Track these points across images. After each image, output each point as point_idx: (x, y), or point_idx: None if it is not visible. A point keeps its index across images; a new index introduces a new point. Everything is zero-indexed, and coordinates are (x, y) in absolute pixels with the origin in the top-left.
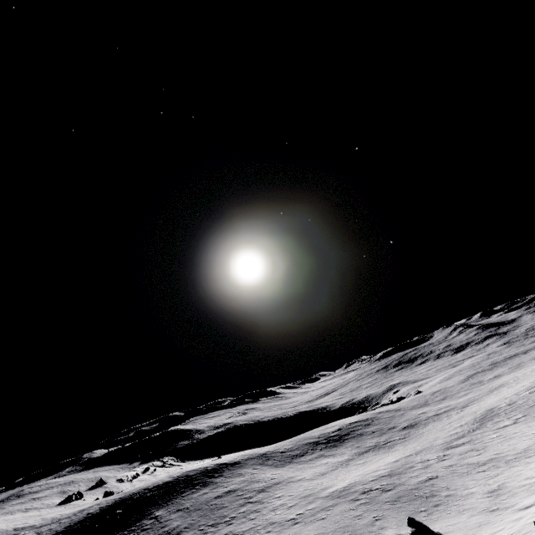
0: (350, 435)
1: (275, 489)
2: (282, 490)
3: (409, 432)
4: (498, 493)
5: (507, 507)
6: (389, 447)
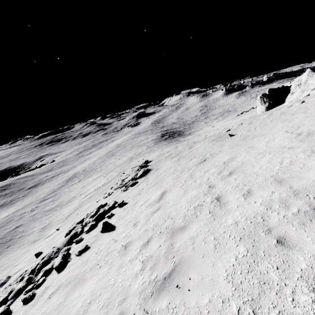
0: None
1: None
2: None
3: (31, 191)
4: (46, 228)
5: (43, 237)
6: (12, 204)
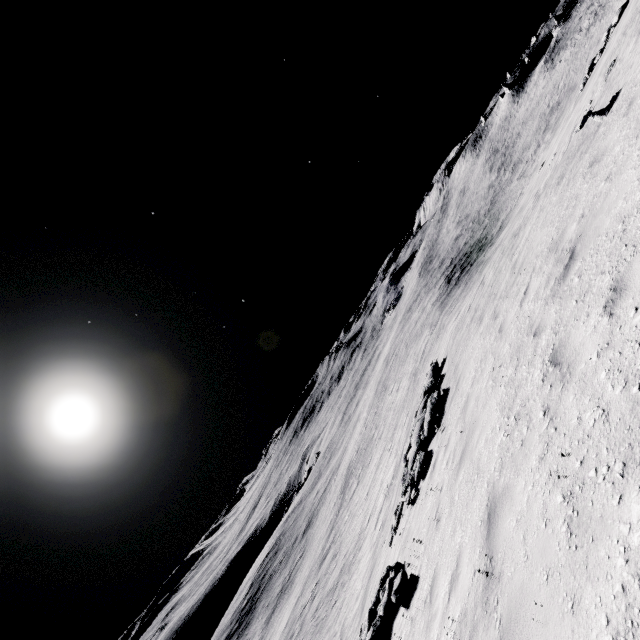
0: (261, 589)
1: None
2: None
3: (307, 539)
4: None
5: None
6: (291, 583)
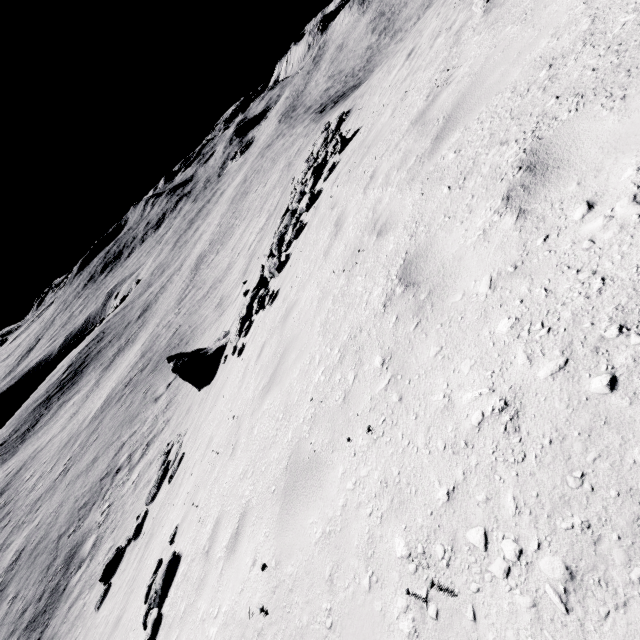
0: (87, 362)
1: (20, 477)
2: (30, 469)
3: (145, 317)
4: (222, 303)
5: (229, 305)
6: (133, 341)
